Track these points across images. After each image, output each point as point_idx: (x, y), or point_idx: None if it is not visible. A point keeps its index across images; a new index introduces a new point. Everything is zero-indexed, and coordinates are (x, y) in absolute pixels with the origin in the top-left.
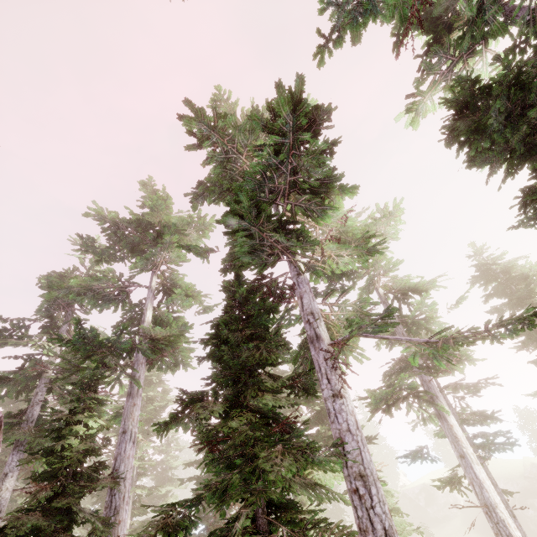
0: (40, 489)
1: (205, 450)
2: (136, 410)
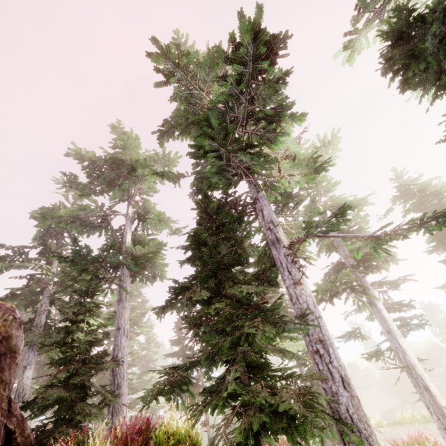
0: (58, 372)
1: (180, 344)
2: (126, 312)
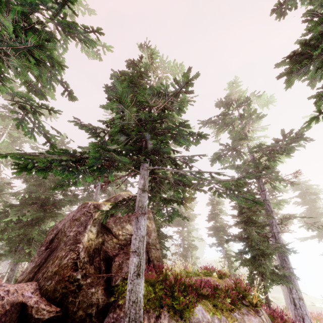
0: None
1: None
2: None
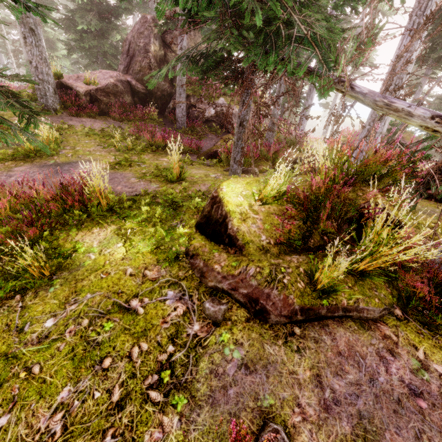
0: None
1: None
2: None
